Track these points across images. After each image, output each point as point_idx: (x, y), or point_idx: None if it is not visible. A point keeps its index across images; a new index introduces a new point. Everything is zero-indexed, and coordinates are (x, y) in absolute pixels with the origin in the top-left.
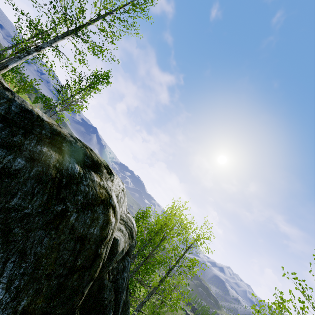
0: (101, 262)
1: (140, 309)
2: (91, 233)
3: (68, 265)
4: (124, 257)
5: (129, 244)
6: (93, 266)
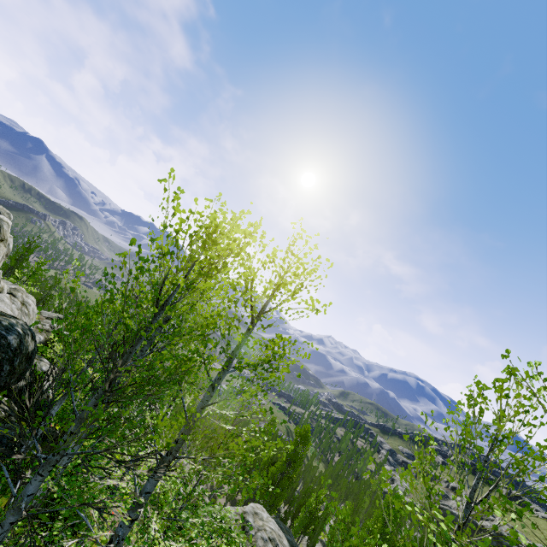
0: None
1: (136, 516)
2: None
3: None
4: None
5: None
6: None
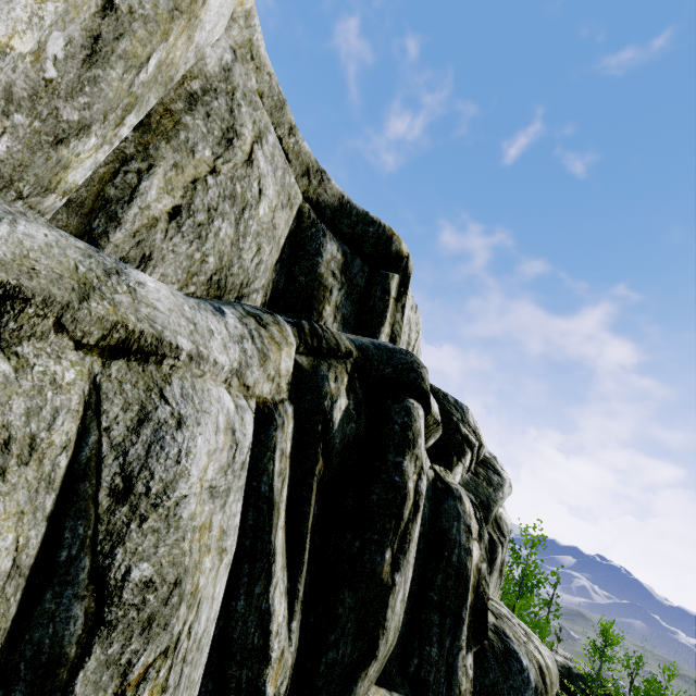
0: None
1: None
2: None
3: None
4: None
5: None
6: None
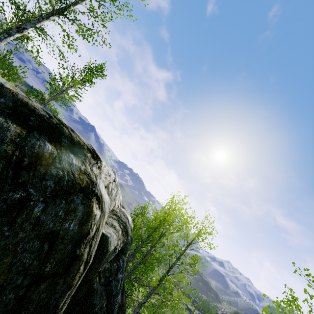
0: (81, 266)
1: (138, 311)
2: (65, 228)
3: (30, 272)
4: (118, 256)
5: (123, 242)
6: (70, 271)
